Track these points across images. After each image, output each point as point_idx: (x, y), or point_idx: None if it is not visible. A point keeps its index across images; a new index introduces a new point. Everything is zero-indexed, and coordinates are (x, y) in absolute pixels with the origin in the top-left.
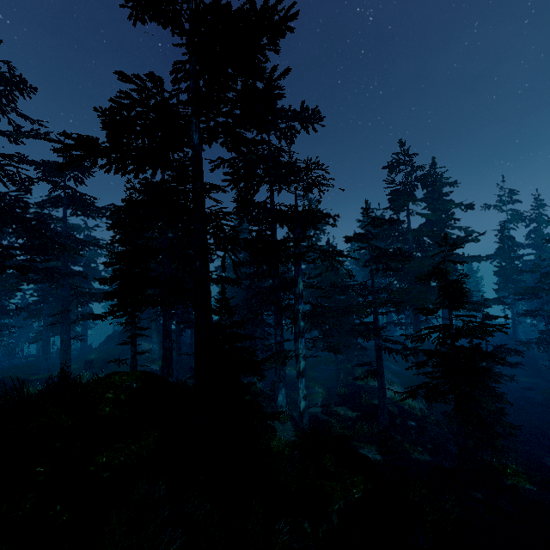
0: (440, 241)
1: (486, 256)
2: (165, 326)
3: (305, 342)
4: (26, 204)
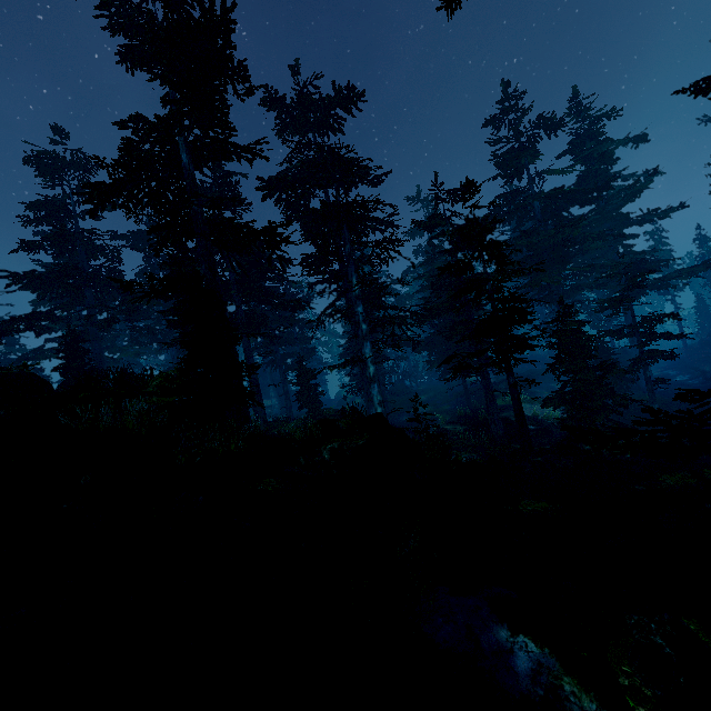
0: (578, 200)
1: (681, 204)
2: (247, 360)
3: (374, 347)
4: (119, 273)
